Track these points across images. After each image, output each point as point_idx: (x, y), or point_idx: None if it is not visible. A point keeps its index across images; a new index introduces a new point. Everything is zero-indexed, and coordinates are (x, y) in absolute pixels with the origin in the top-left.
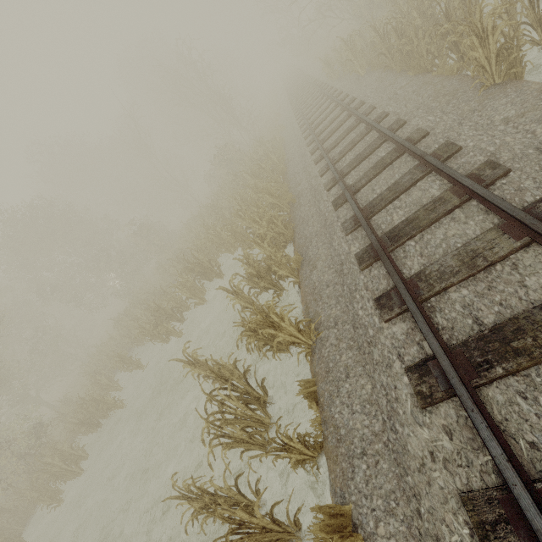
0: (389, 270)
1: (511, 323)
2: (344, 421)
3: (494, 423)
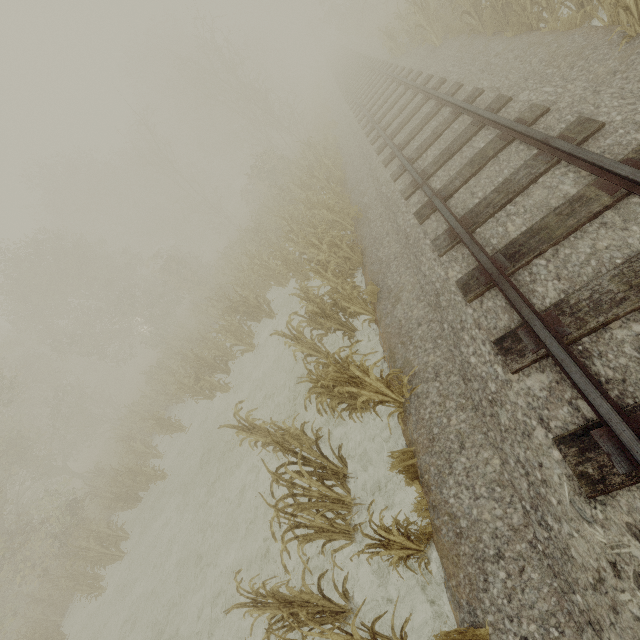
0: (514, 301)
1: None
2: (464, 508)
3: None
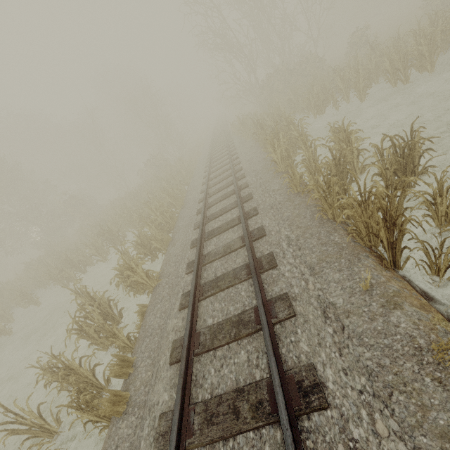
0: (197, 249)
1: (223, 275)
2: (150, 322)
3: (197, 312)
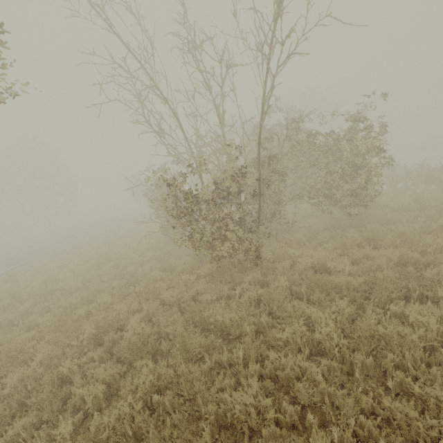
0: None
1: None
2: None
3: None
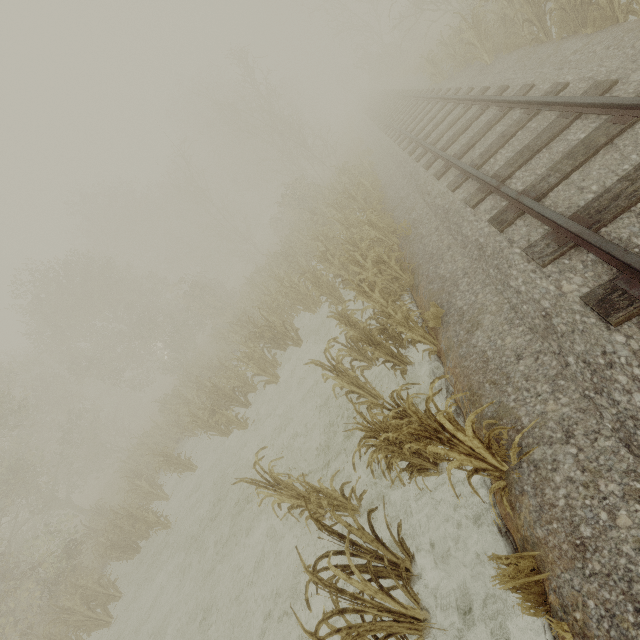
0: None
1: None
2: None
3: None
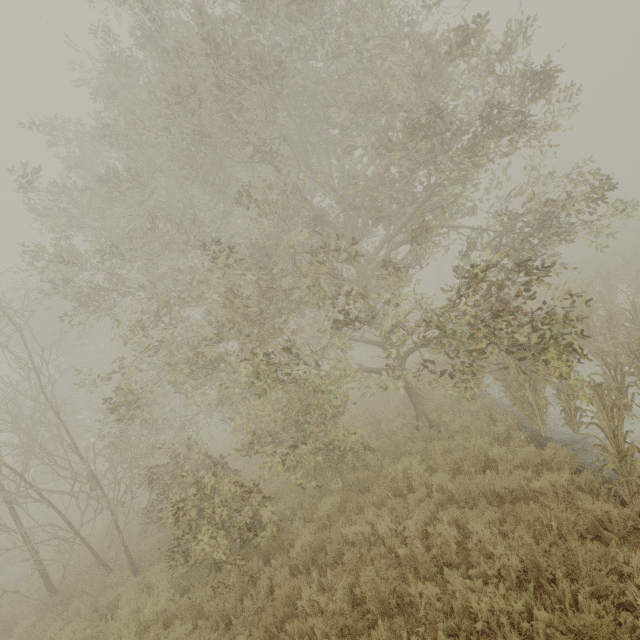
0: None
1: None
2: None
3: None
